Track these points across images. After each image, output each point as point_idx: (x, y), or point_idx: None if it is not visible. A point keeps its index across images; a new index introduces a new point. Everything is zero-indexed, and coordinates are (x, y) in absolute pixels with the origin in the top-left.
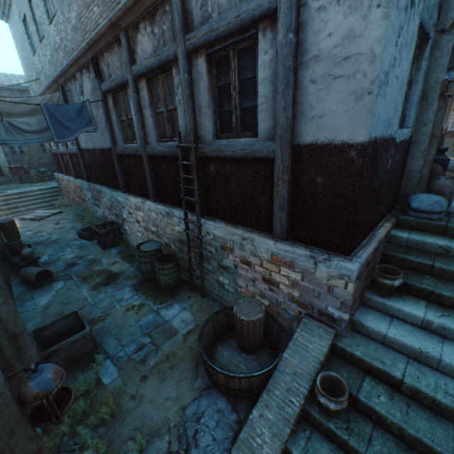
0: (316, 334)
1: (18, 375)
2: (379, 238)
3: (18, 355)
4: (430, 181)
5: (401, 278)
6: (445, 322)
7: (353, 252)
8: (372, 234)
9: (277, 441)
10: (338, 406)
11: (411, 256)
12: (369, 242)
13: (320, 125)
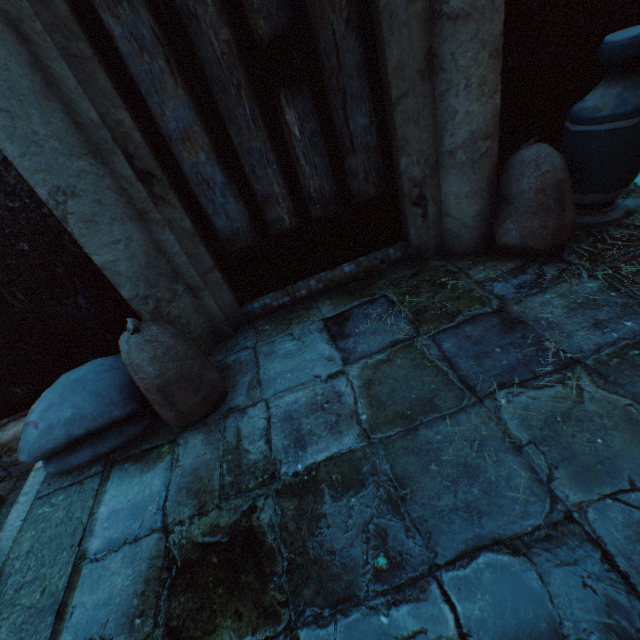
0: None
1: None
2: None
3: None
4: (495, 230)
5: None
6: None
7: None
8: None
9: None
10: None
11: None
12: None
13: None
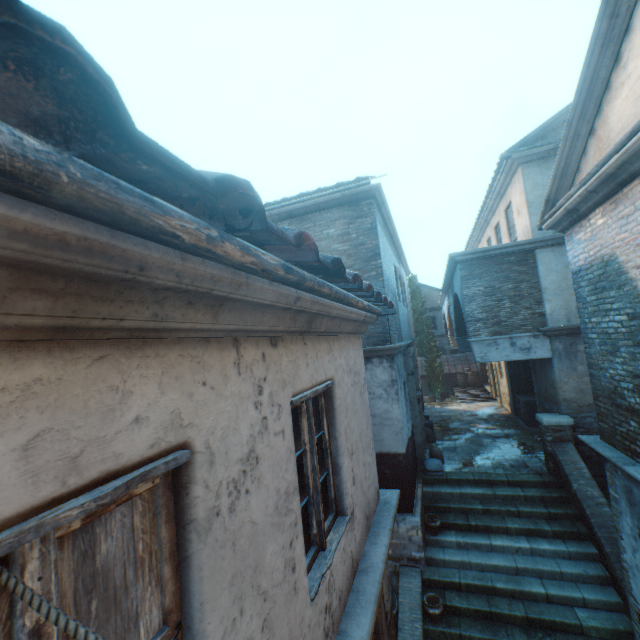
0: (411, 576)
1: None
2: (420, 496)
3: None
4: (428, 439)
5: (438, 519)
6: (465, 539)
7: (414, 510)
8: (416, 494)
9: None
10: (439, 610)
11: (438, 503)
12: (417, 500)
13: (382, 444)
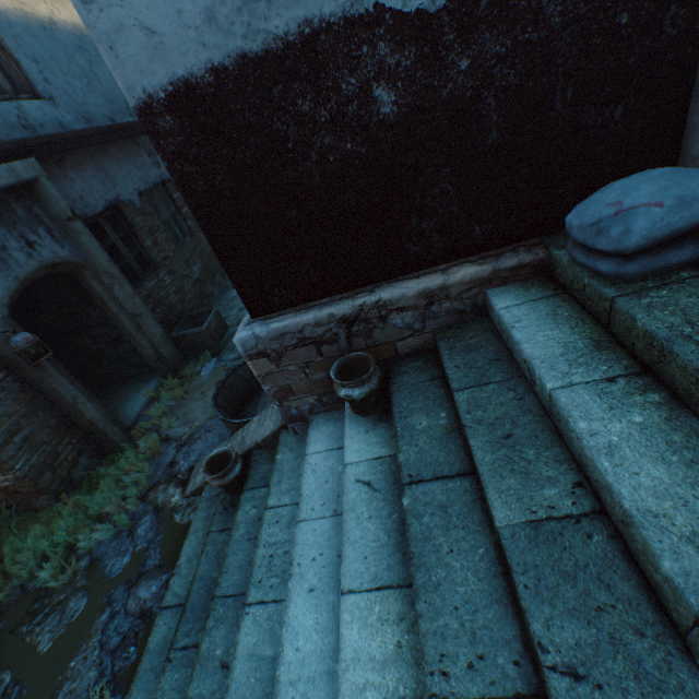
0: (278, 413)
1: (140, 343)
2: (372, 300)
3: (137, 329)
4: None
5: (364, 389)
6: (348, 492)
7: (270, 315)
8: (373, 288)
9: (203, 478)
10: (209, 481)
11: (453, 359)
12: (335, 303)
13: None
